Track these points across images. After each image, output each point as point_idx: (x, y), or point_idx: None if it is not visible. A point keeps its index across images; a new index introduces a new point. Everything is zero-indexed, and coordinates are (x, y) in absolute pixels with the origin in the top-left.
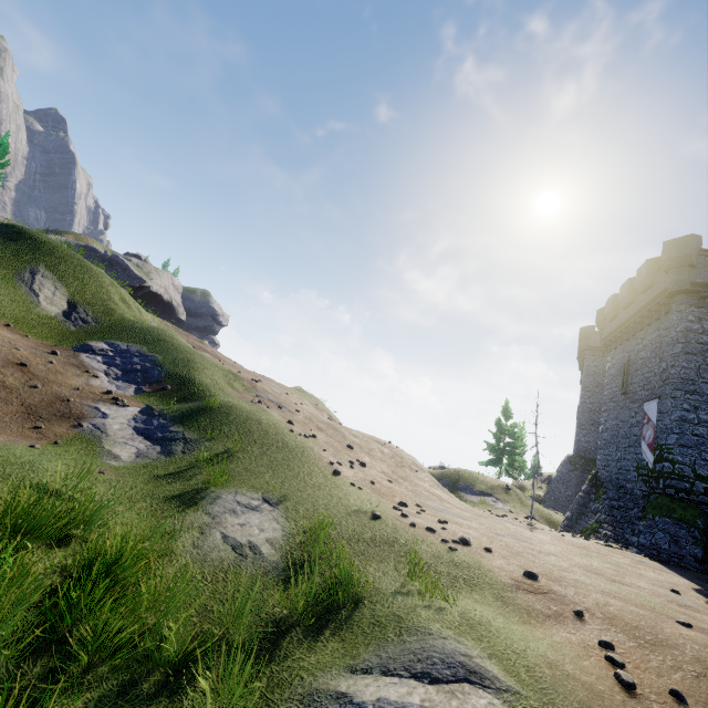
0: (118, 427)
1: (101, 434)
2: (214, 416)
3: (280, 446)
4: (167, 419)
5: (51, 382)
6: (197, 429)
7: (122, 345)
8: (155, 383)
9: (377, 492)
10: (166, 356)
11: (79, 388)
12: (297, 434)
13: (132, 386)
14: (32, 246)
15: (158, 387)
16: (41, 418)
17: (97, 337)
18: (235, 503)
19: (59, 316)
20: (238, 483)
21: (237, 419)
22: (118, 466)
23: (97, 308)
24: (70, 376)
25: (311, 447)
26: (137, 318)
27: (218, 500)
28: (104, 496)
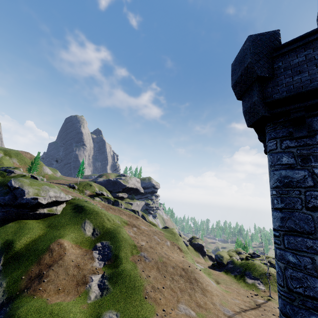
0: (94, 285)
1: (90, 289)
2: (117, 276)
3: (132, 287)
4: (106, 279)
5: (83, 269)
6: (112, 283)
7: (104, 243)
8: (109, 259)
9: (158, 304)
10: (114, 245)
11: (89, 270)
12: (142, 278)
13: (103, 262)
14: (85, 212)
15: (109, 261)
16: (79, 285)
17: (99, 241)
18: (108, 316)
19: (90, 235)
20: (113, 308)
21: (123, 276)
22: (89, 303)
23: (100, 227)
24: (88, 264)
25: (143, 284)
26: (112, 224)
27: (105, 315)
28: (81, 317)
